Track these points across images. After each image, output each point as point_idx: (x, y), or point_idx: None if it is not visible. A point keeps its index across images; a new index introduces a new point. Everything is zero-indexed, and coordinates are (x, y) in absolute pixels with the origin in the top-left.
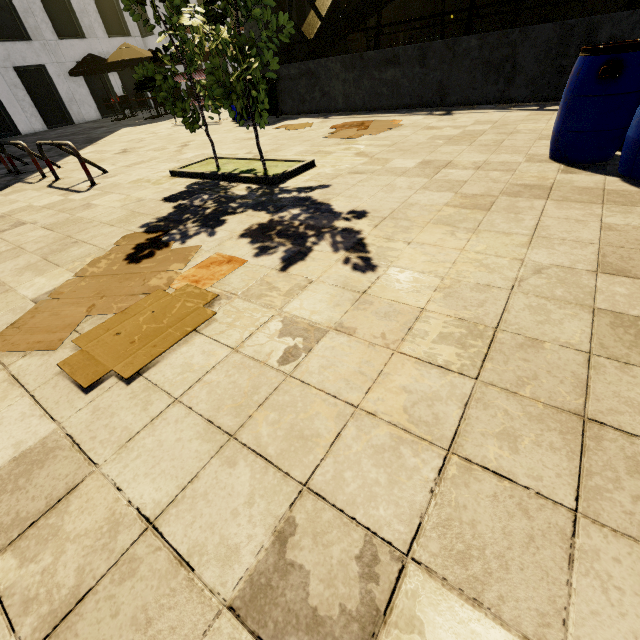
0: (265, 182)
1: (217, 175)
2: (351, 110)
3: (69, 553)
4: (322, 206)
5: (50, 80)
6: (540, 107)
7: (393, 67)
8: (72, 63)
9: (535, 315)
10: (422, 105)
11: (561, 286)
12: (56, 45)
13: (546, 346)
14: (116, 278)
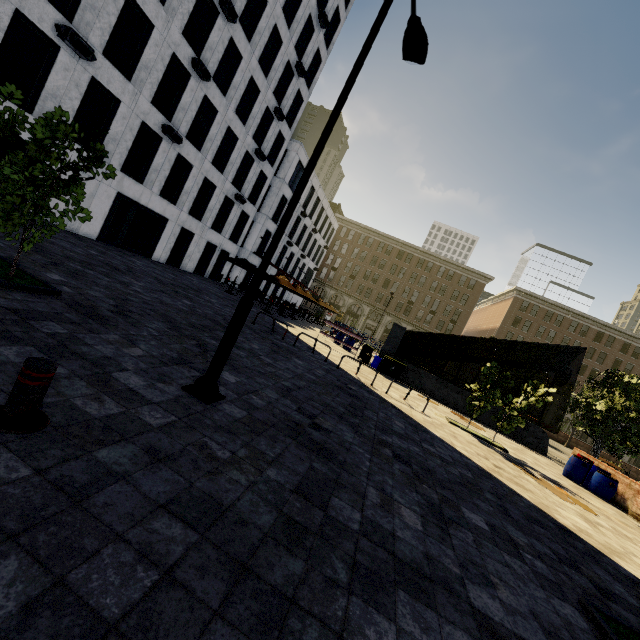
0: (504, 450)
1: (480, 437)
2: (431, 397)
3: (635, 540)
4: (542, 473)
5: (188, 240)
6: (516, 442)
7: (459, 394)
8: (206, 240)
9: (626, 522)
10: (466, 414)
11: (622, 518)
12: (207, 229)
13: (635, 528)
14: (547, 485)
